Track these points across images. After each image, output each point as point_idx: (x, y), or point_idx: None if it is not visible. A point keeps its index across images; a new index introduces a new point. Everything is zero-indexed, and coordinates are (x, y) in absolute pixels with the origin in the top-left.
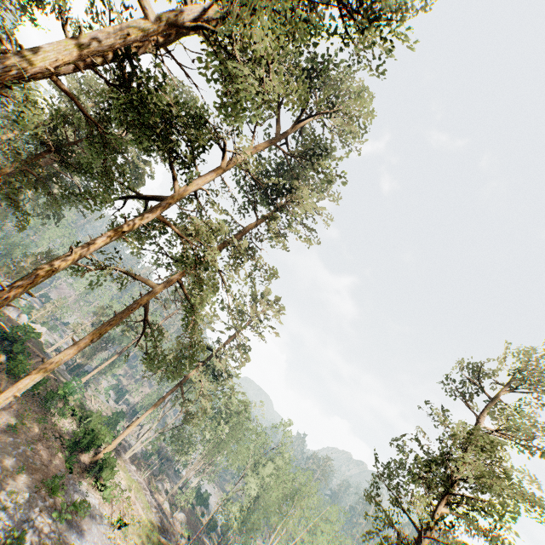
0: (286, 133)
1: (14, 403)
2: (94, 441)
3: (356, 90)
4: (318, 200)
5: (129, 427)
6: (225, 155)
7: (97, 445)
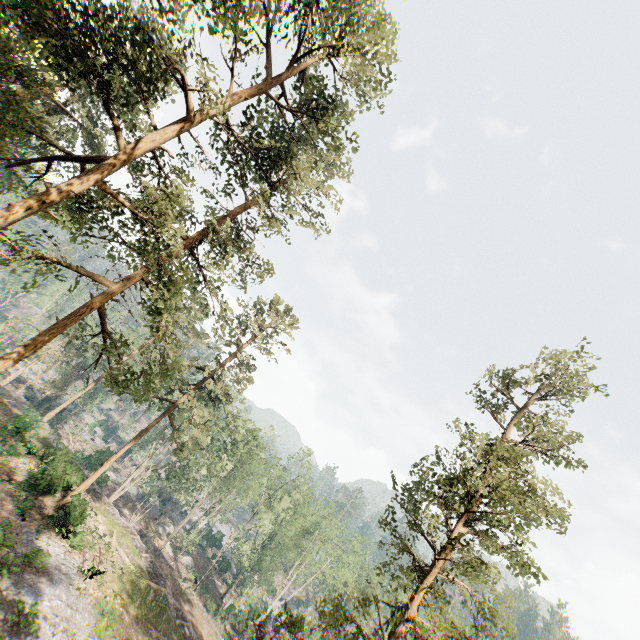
0: (280, 77)
1: None
2: (58, 482)
3: (374, 21)
4: (330, 179)
5: (104, 464)
6: (188, 98)
7: (65, 488)
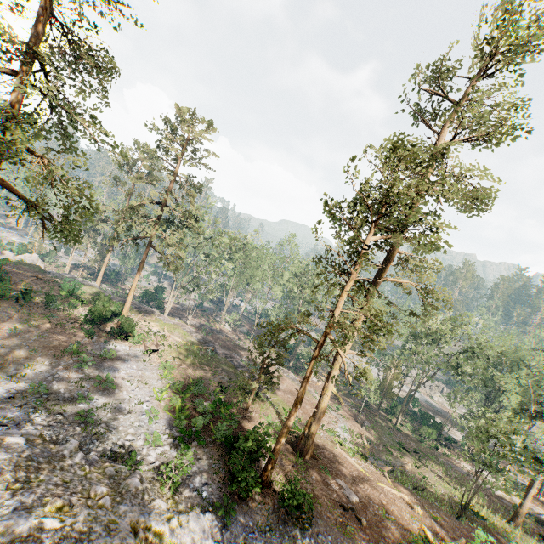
0: None
1: (14, 315)
2: (105, 314)
3: None
4: None
5: (129, 294)
6: None
7: (119, 315)
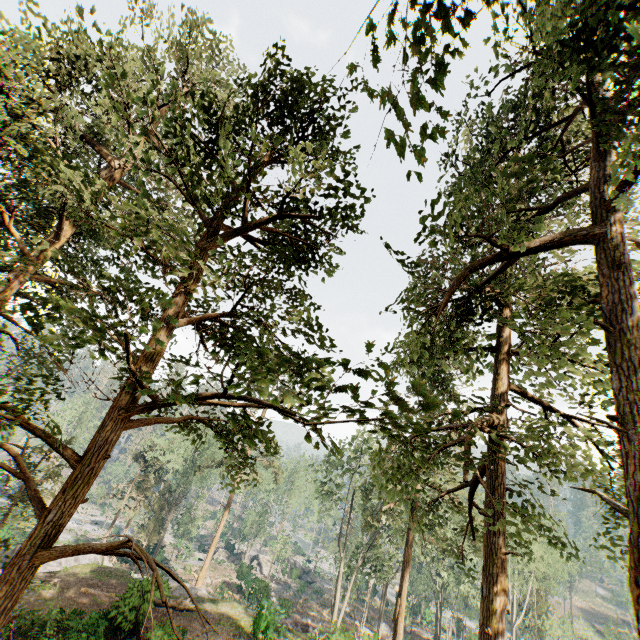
0: None
1: None
2: None
3: None
4: None
5: (399, 618)
6: None
7: None
